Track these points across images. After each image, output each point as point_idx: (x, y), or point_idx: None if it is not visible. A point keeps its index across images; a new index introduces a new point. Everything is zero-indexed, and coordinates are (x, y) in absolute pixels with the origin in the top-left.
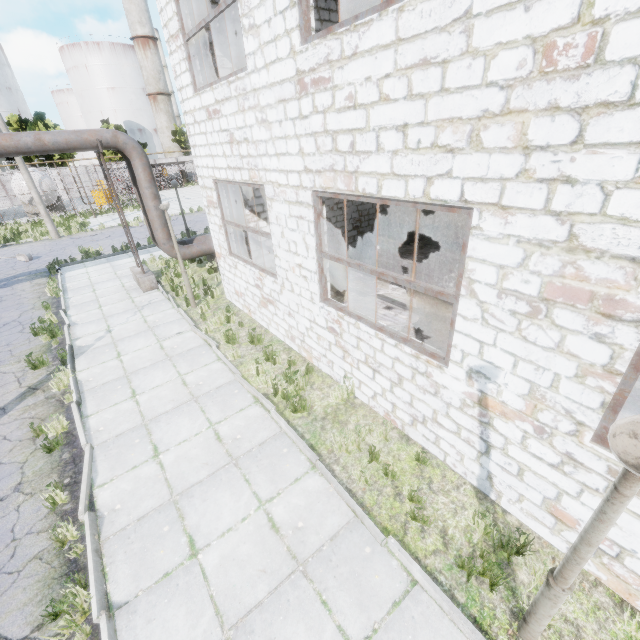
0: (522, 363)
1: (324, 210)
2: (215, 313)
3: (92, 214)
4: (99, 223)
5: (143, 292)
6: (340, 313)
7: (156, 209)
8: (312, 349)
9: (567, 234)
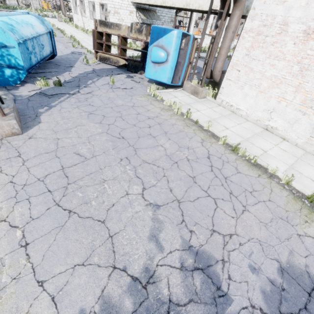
0: (88, 14)
1: (81, 3)
2: (71, 22)
3: (43, 11)
4: (46, 13)
5: (59, 22)
6: (82, 16)
7: (63, 4)
8: (82, 26)
9: (86, 2)
